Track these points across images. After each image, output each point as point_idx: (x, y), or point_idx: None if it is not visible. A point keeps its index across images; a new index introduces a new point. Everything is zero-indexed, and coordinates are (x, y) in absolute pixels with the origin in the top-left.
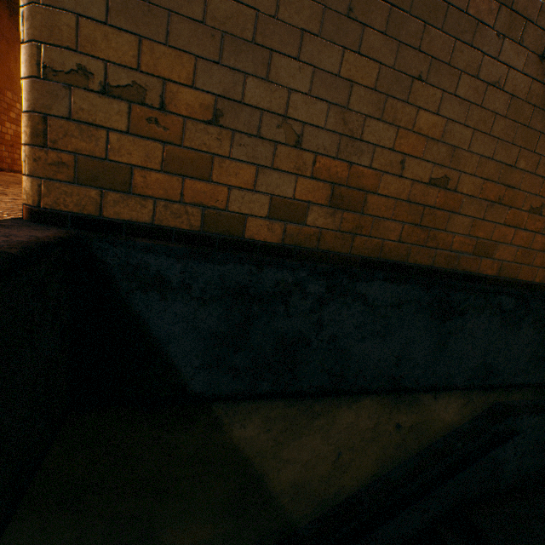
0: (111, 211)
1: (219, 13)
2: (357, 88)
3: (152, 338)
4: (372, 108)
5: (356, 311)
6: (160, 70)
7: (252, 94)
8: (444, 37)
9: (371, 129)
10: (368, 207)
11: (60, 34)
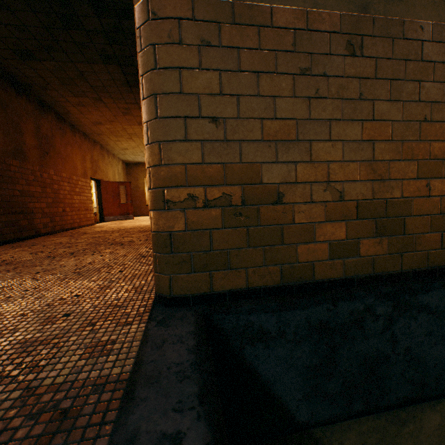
0: (218, 286)
1: (271, 130)
2: (377, 144)
3: (262, 381)
4: (392, 154)
5: (422, 320)
6: (238, 179)
7: (301, 174)
8: (436, 85)
9: (395, 168)
10: (407, 228)
11: (176, 179)
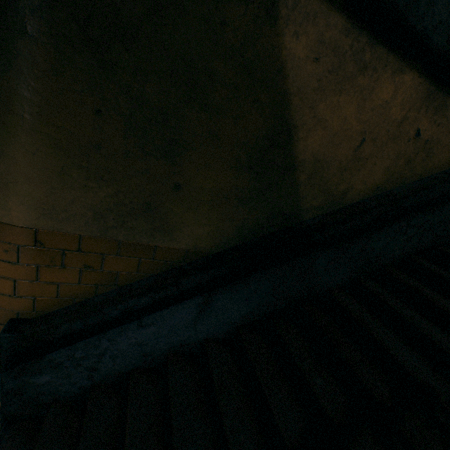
0: None
1: None
2: None
3: None
4: None
5: None
6: None
7: None
8: None
9: None
10: None
11: None
